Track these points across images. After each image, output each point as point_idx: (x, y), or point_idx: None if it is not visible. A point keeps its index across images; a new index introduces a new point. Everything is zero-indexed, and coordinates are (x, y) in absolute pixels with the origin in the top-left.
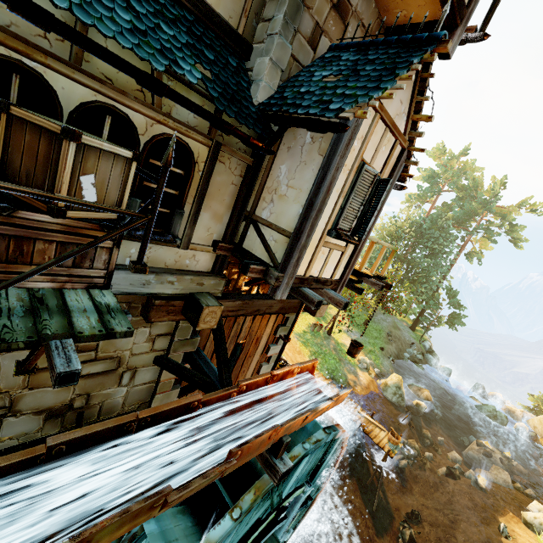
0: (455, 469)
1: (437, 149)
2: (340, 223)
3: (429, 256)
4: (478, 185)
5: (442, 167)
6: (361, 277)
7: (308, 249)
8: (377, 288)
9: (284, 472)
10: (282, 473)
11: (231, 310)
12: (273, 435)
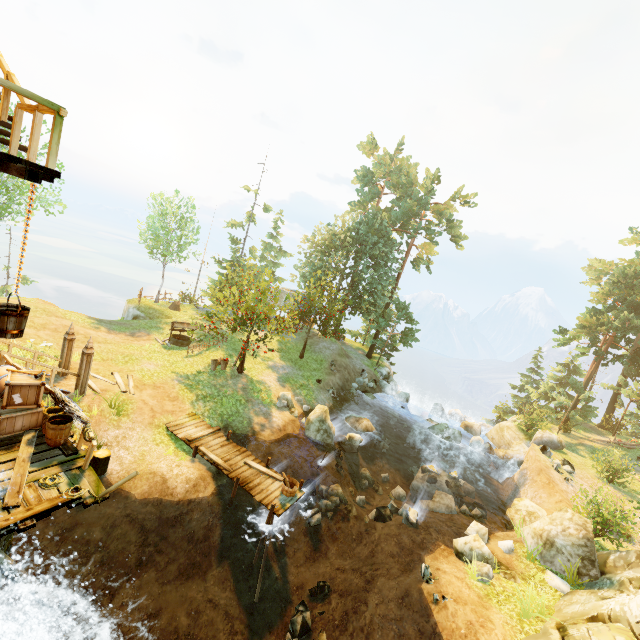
0: (385, 508)
1: (367, 143)
2: None
3: (373, 267)
4: (412, 180)
5: (376, 164)
6: None
7: None
8: None
9: None
10: None
11: None
12: None
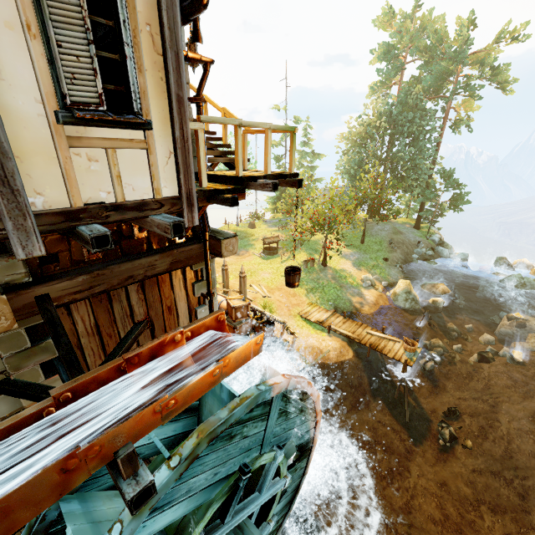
0: (486, 353)
1: (383, 15)
2: (69, 93)
3: (411, 144)
4: (442, 37)
5: (396, 35)
6: (249, 184)
7: (35, 158)
8: (268, 190)
9: (133, 497)
10: (128, 500)
11: (75, 291)
12: (76, 463)
